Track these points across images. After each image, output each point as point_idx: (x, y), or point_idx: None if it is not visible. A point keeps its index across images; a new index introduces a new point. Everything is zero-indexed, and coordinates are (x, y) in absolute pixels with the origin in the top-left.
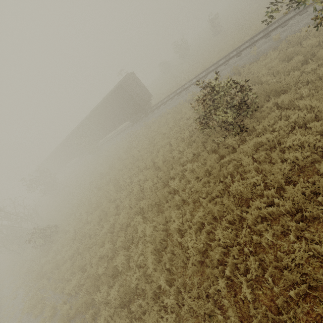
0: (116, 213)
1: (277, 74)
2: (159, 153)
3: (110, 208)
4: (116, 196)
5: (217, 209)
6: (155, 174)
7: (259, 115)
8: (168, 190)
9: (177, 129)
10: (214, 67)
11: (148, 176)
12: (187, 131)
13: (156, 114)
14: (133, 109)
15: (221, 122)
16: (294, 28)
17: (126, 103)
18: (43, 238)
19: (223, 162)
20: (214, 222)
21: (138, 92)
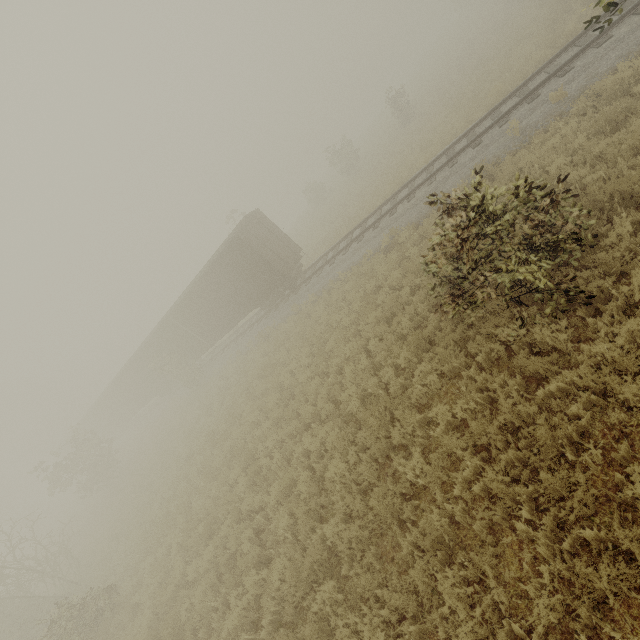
0: (260, 555)
1: (602, 160)
2: (342, 375)
3: (242, 544)
4: (254, 501)
5: (606, 577)
6: (347, 438)
7: (607, 258)
8: (399, 488)
9: (378, 315)
10: (426, 175)
11: (331, 444)
12: (406, 318)
13: (316, 285)
14: (267, 281)
15: (506, 289)
16: (594, 71)
17: (252, 272)
18: (77, 631)
19: (544, 395)
20: (614, 633)
21: (273, 247)
